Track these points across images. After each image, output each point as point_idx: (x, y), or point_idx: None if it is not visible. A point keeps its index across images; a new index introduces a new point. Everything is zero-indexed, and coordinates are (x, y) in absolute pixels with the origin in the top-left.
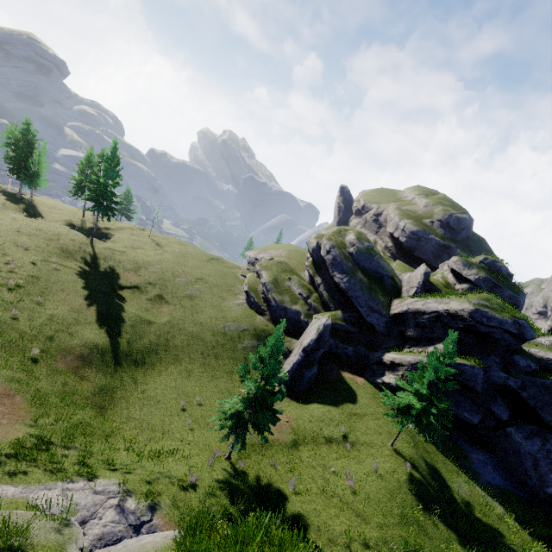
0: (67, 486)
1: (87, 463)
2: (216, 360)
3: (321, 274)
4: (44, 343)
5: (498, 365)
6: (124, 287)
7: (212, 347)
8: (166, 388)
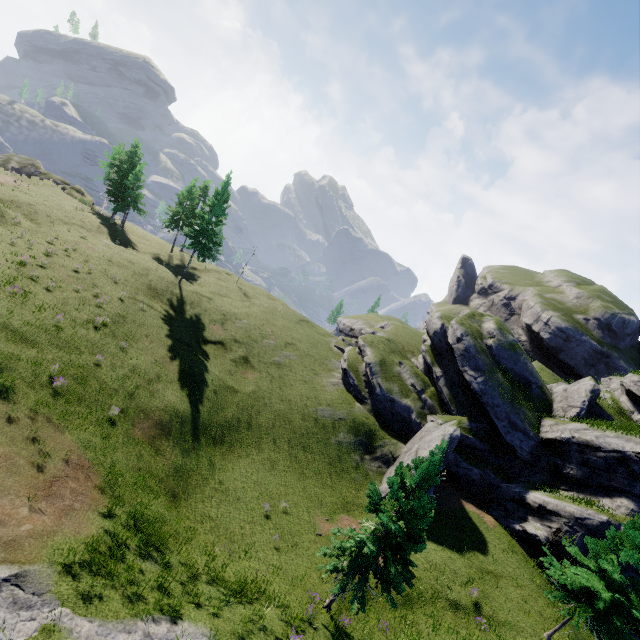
0: (148, 628)
1: (166, 588)
2: (305, 452)
3: (441, 365)
4: (123, 401)
5: None
6: (208, 341)
7: (301, 434)
8: (247, 481)
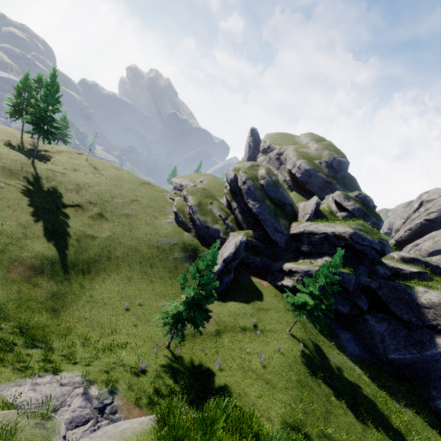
0: (36, 381)
1: (50, 360)
2: (152, 268)
3: (236, 200)
4: None
5: (366, 272)
6: (67, 205)
7: (148, 258)
8: (111, 292)
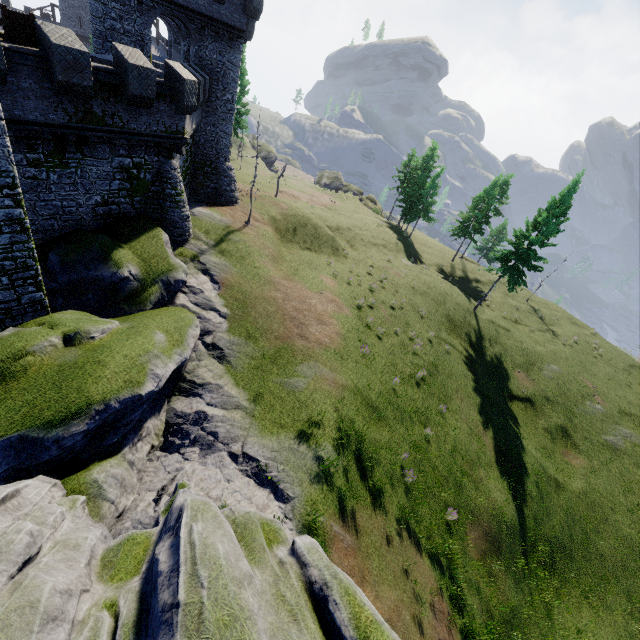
0: None
1: None
2: None
3: None
4: (454, 495)
5: None
6: (514, 396)
7: None
8: None
